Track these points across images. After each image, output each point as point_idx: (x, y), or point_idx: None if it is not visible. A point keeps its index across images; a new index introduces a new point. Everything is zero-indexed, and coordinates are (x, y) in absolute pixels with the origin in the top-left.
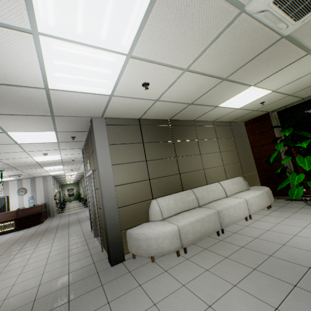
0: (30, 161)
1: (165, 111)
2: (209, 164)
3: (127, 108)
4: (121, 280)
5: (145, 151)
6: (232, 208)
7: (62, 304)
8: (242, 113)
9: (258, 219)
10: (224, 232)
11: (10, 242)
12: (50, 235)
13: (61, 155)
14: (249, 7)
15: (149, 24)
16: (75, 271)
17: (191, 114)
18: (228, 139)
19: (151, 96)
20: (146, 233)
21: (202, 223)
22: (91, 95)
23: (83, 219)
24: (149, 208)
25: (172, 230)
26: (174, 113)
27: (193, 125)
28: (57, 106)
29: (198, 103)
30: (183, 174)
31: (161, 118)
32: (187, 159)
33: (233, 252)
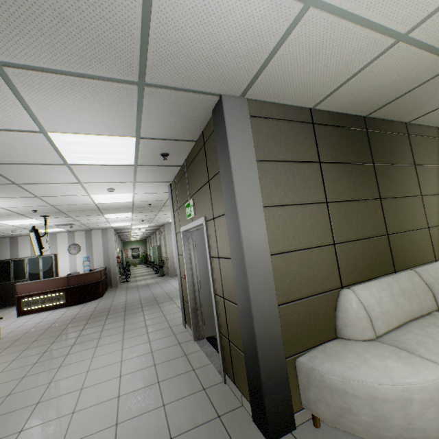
0: (87, 202)
1: (382, 85)
2: (436, 217)
3: (311, 68)
4: None
5: (324, 181)
6: None
7: None
8: None
9: None
10: None
11: (59, 327)
12: (116, 323)
13: (134, 194)
14: None
15: None
16: (183, 437)
17: (422, 102)
18: None
19: (404, 15)
20: (369, 383)
21: None
22: None
23: (162, 298)
24: (337, 308)
25: None
26: (393, 96)
27: (406, 133)
28: (158, 44)
29: None
30: (394, 236)
31: (352, 112)
32: (399, 203)
33: None
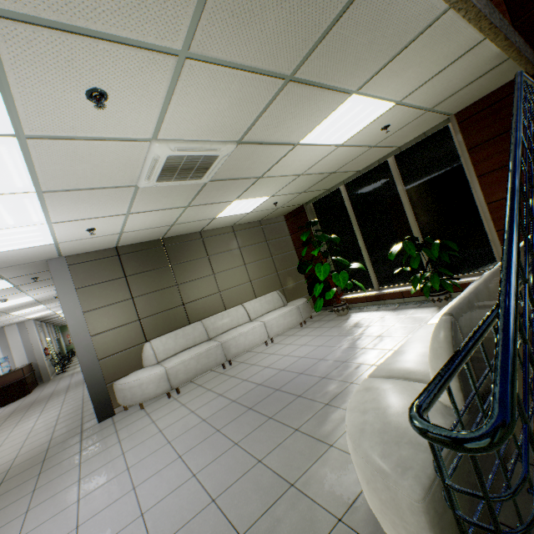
0: None
1: (145, 235)
2: (228, 284)
3: (89, 245)
4: (101, 432)
5: (130, 286)
6: (243, 336)
7: (37, 464)
8: (264, 213)
9: (278, 342)
10: (233, 364)
11: None
12: (37, 408)
13: (31, 296)
14: (139, 186)
15: (52, 209)
16: (58, 437)
17: (188, 229)
18: (258, 245)
19: (109, 233)
20: (130, 382)
21: (199, 360)
22: (30, 248)
23: None
24: (142, 353)
25: (158, 373)
26: (162, 233)
27: (201, 238)
28: None
29: (183, 222)
30: (190, 304)
31: (149, 240)
32: (194, 284)
33: (219, 384)
